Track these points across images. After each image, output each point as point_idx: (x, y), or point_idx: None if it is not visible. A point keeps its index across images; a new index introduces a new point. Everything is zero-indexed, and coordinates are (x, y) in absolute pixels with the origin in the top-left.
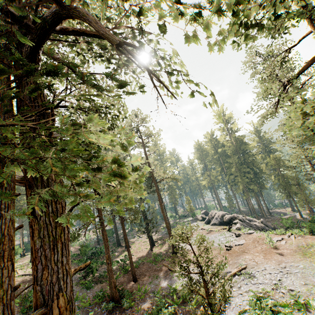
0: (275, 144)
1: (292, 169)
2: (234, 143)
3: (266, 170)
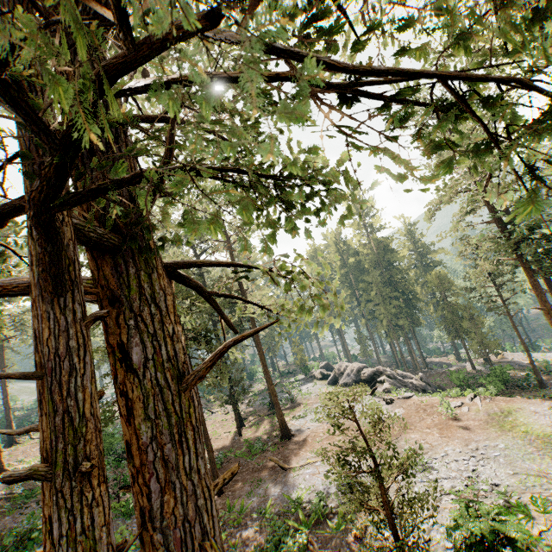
0: (437, 254)
1: (467, 293)
2: (375, 249)
3: (424, 294)
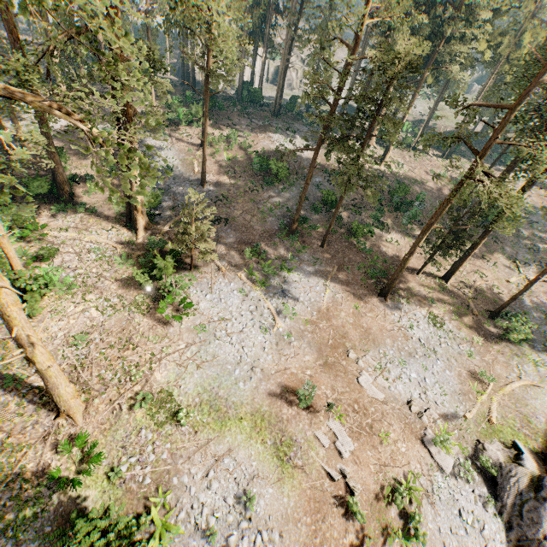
0: None
1: None
2: None
3: None
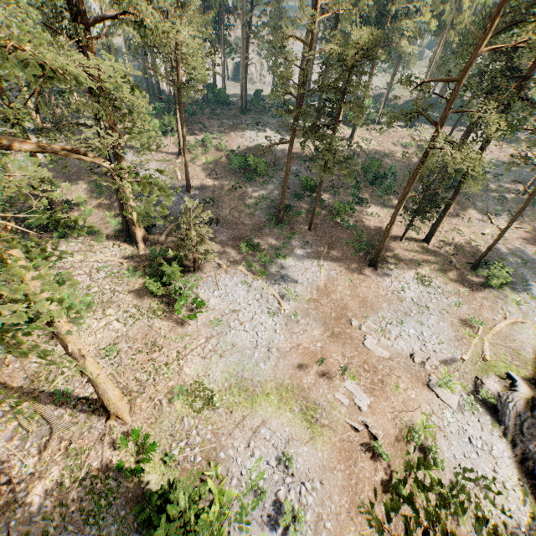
0: None
1: None
2: None
3: None
